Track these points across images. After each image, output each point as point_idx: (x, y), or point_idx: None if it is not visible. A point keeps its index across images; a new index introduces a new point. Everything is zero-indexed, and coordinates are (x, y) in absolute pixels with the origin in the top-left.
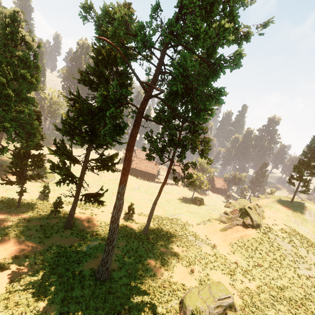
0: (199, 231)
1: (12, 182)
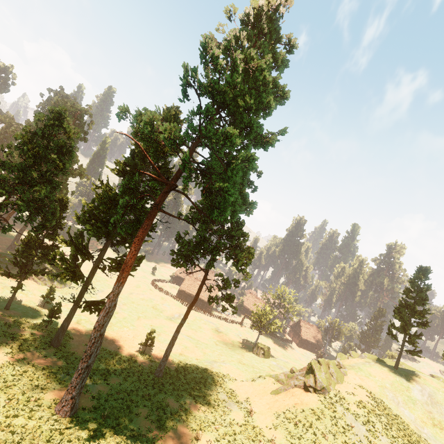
0: (240, 389)
1: (10, 274)
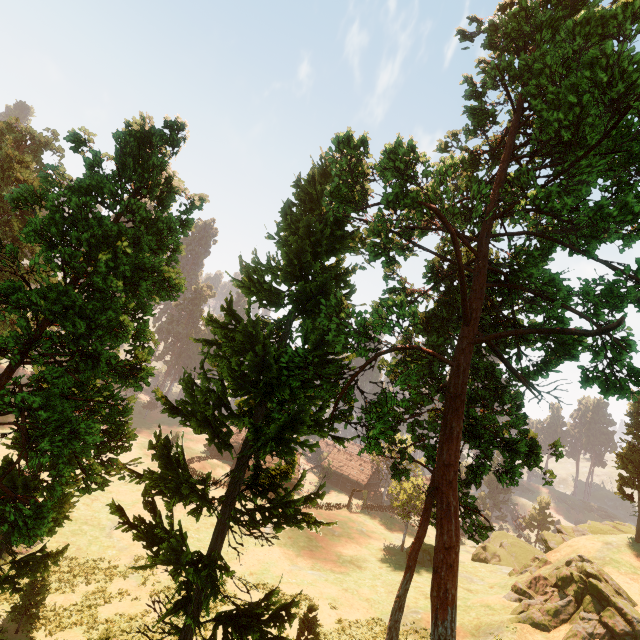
0: None
1: None
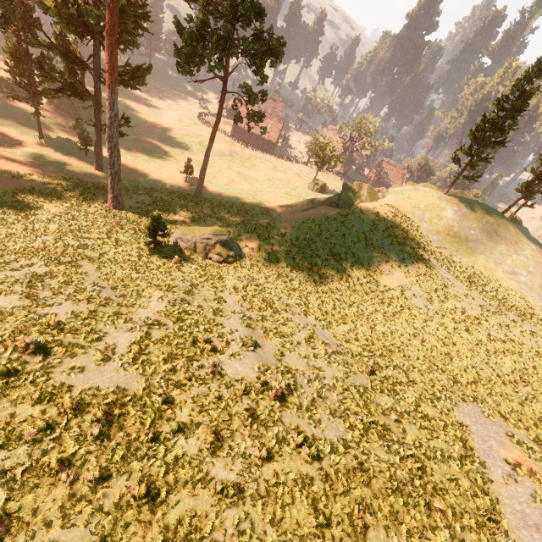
0: (276, 209)
1: (20, 97)
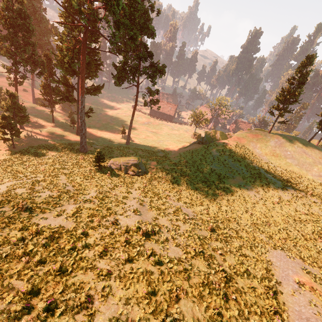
0: (170, 148)
1: (45, 105)
